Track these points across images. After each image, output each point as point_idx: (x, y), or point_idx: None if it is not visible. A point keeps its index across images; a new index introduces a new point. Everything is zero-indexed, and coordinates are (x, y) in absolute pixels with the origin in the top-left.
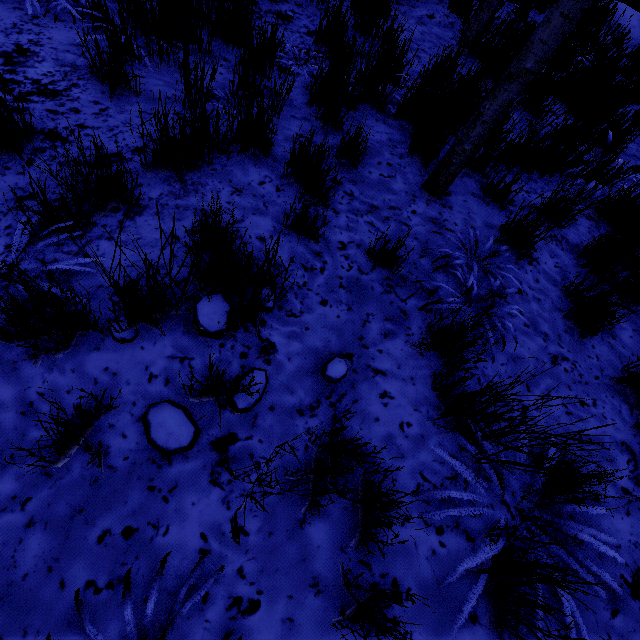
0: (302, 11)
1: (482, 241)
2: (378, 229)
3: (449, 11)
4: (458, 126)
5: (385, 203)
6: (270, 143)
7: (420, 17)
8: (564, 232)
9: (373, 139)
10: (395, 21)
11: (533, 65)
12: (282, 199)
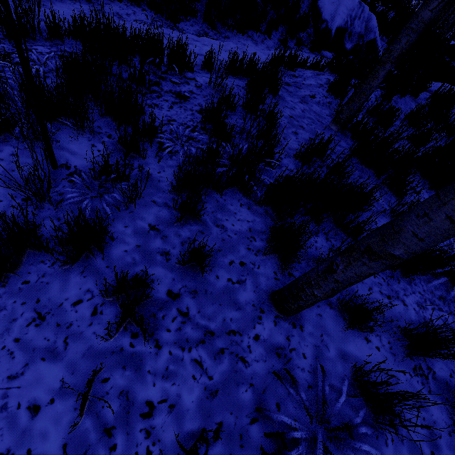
0: (200, 91)
1: (334, 385)
2: (206, 371)
3: (328, 93)
4: (321, 217)
5: (224, 325)
6: (114, 239)
7: (304, 96)
8: (430, 359)
9: (232, 229)
10: (281, 100)
11: (403, 252)
12: (93, 328)
